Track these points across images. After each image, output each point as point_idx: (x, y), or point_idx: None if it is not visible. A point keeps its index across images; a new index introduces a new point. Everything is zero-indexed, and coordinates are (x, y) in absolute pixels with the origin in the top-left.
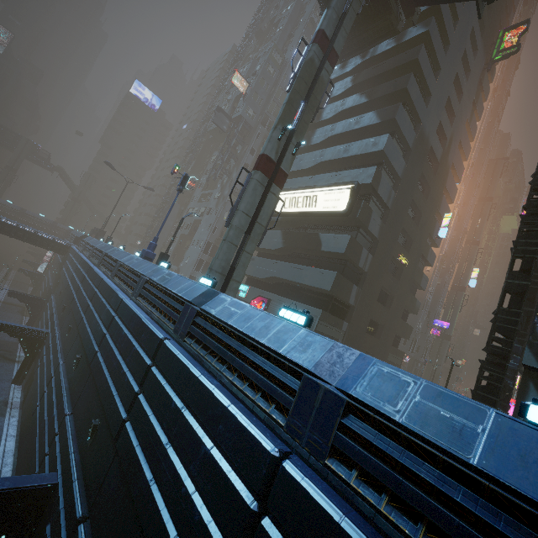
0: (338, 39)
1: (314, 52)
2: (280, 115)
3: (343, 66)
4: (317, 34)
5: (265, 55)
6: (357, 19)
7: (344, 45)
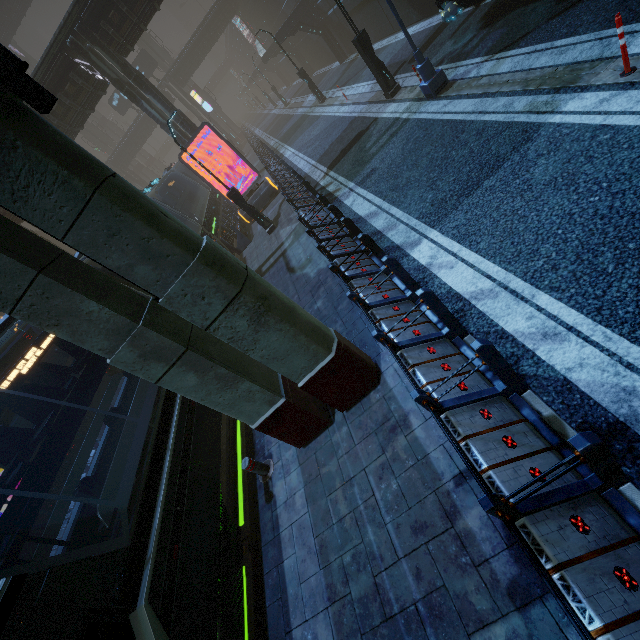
0: None
1: None
2: None
3: None
4: None
5: None
6: None
7: None
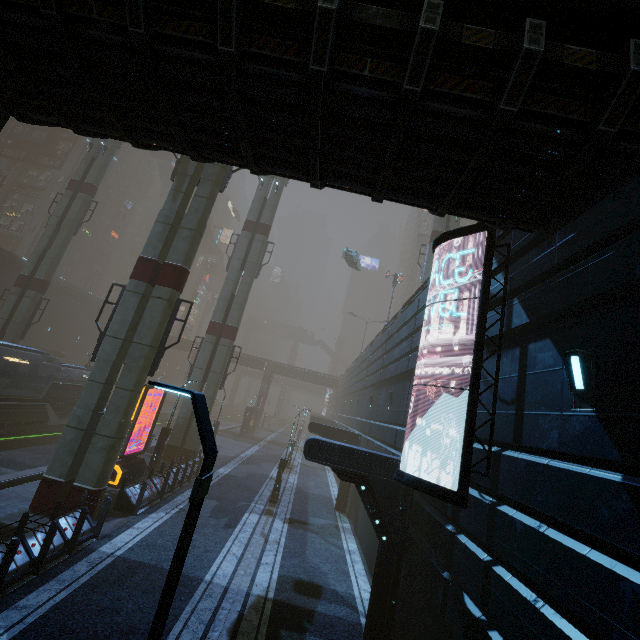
0: None
1: None
2: None
3: None
4: None
5: None
6: None
7: None
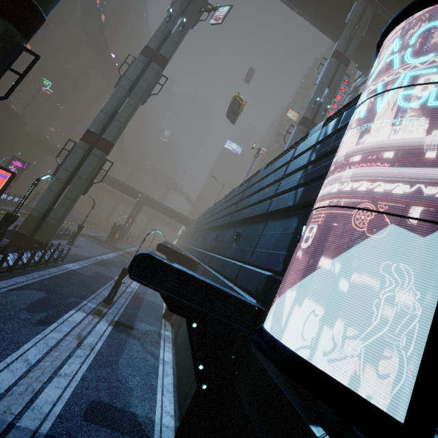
0: (348, 51)
1: (332, 61)
2: (312, 96)
3: (365, 75)
4: (332, 53)
5: (309, 96)
6: (369, 43)
7: (362, 62)
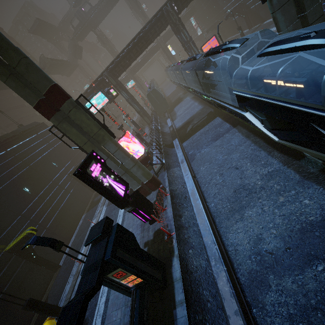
0: None
1: None
2: None
3: None
4: None
5: None
6: None
7: None
